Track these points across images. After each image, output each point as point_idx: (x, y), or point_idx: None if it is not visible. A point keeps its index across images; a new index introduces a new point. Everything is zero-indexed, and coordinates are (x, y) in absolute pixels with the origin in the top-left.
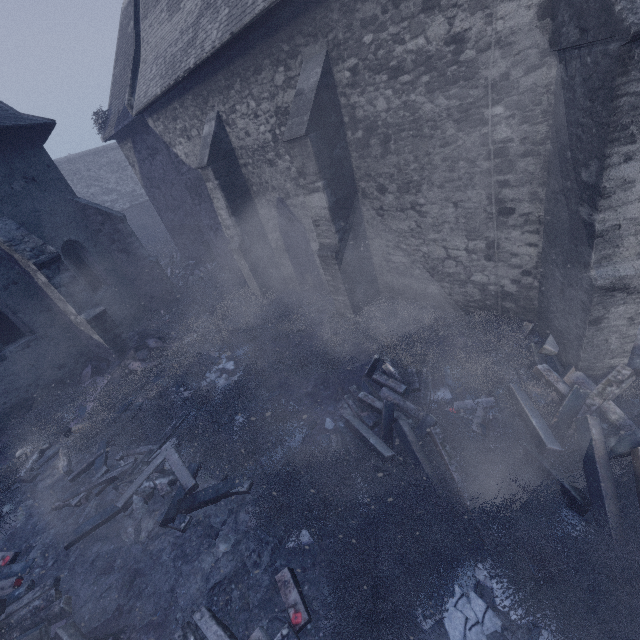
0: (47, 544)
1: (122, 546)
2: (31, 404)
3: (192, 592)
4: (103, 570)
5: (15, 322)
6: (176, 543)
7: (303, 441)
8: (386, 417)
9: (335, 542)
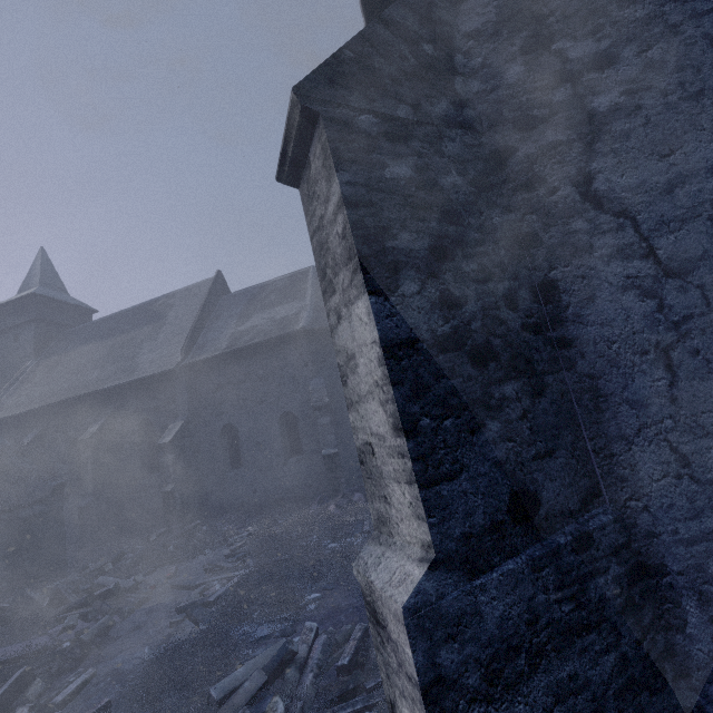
0: (179, 581)
1: (167, 607)
2: (285, 504)
3: (115, 660)
4: (150, 611)
5: (302, 443)
6: (162, 628)
7: (266, 638)
8: (272, 660)
9: (110, 704)
